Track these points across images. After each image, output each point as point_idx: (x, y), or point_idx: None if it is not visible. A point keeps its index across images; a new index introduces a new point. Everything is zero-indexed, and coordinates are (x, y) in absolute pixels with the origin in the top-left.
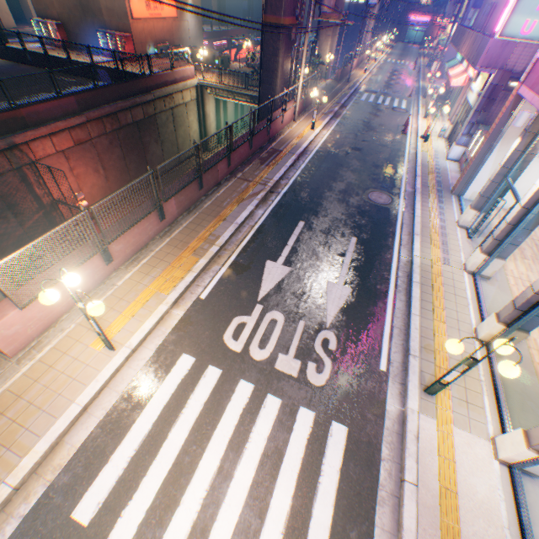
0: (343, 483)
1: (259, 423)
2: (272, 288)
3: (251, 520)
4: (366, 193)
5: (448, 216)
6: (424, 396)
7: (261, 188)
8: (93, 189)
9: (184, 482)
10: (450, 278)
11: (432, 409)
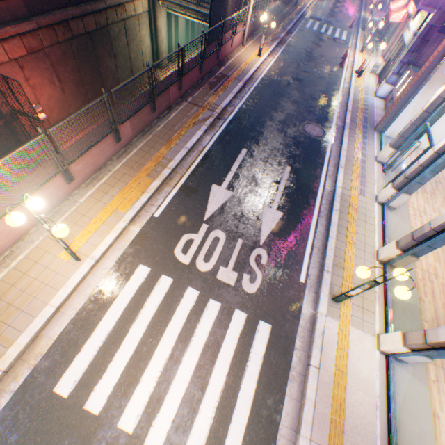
0: (264, 366)
1: (203, 321)
2: (216, 210)
3: (195, 392)
4: (302, 125)
5: (369, 152)
6: (332, 303)
7: (209, 114)
8: (50, 101)
9: (143, 366)
10: (364, 207)
11: (336, 313)
